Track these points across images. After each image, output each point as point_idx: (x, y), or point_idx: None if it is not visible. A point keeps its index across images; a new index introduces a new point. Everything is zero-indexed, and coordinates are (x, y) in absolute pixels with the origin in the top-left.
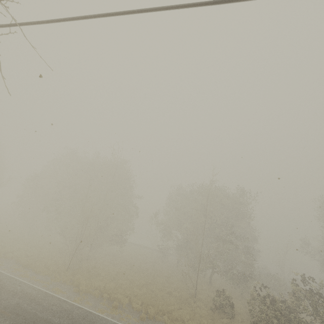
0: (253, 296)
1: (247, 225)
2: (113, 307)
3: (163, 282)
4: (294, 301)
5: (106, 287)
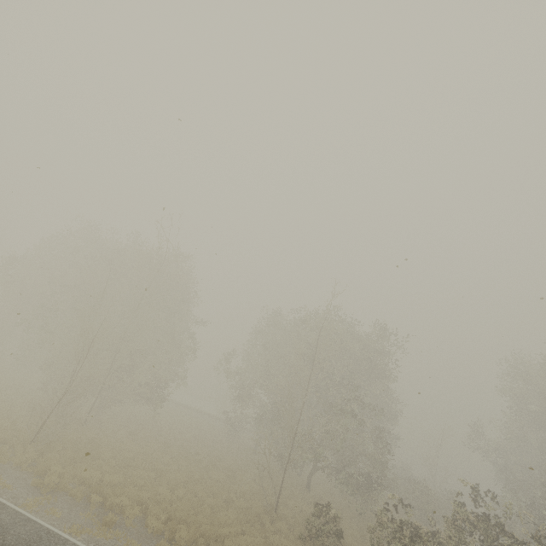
0: (379, 520)
1: (384, 391)
2: (105, 523)
3: (222, 480)
4: (452, 536)
5: (104, 481)
